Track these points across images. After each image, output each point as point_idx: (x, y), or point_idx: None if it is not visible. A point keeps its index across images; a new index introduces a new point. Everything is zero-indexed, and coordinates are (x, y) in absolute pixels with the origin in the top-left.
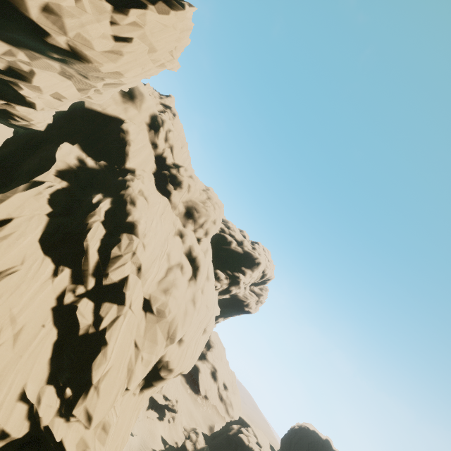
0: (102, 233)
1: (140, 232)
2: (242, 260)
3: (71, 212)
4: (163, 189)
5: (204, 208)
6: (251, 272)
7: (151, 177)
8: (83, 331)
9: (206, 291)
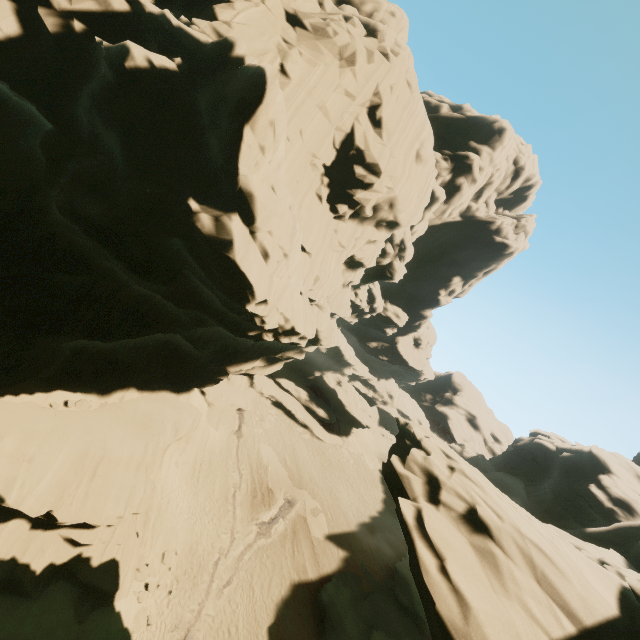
0: None
1: None
2: (467, 130)
3: None
4: None
5: None
6: (491, 150)
7: None
8: None
9: (398, 53)
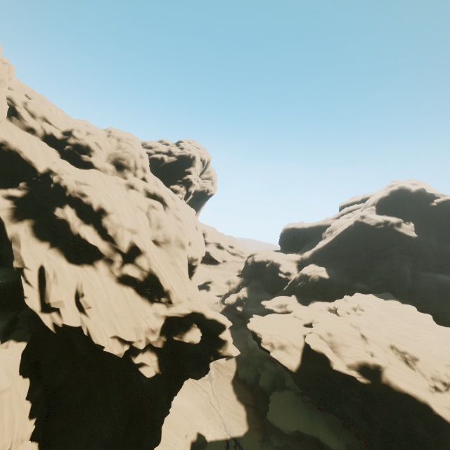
0: (92, 229)
1: (111, 209)
2: (181, 165)
3: (57, 235)
4: (82, 163)
5: (124, 152)
6: (194, 168)
7: (65, 164)
8: (142, 278)
9: (179, 207)
